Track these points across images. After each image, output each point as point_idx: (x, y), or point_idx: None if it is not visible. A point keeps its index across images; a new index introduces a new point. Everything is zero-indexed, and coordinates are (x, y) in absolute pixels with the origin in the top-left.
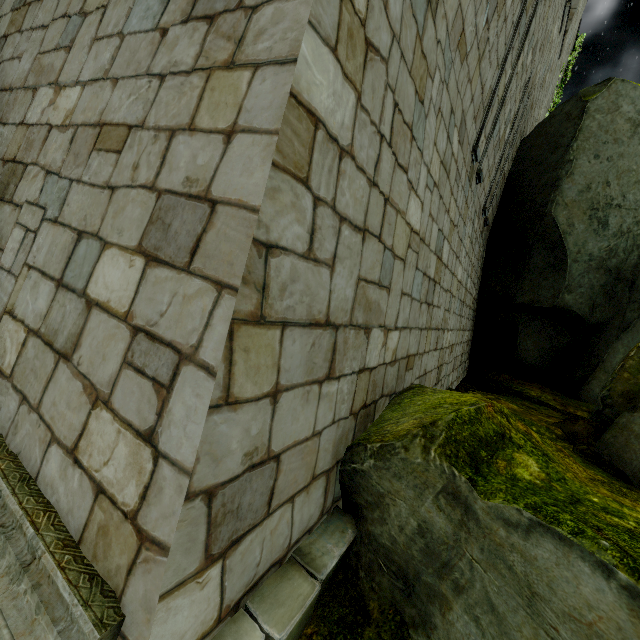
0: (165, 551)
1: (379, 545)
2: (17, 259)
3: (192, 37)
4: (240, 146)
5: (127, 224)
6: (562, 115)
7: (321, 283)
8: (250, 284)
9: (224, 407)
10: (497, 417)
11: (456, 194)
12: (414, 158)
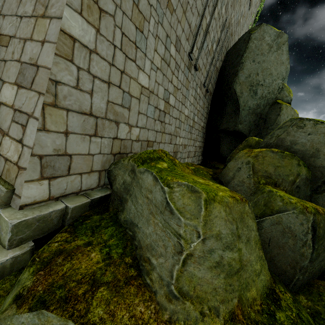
0: (25, 169)
1: (115, 192)
2: None
3: (31, 2)
4: (46, 47)
5: (11, 74)
6: (242, 40)
7: (85, 99)
8: (49, 93)
9: (43, 131)
10: (161, 153)
11: (177, 74)
12: (140, 56)
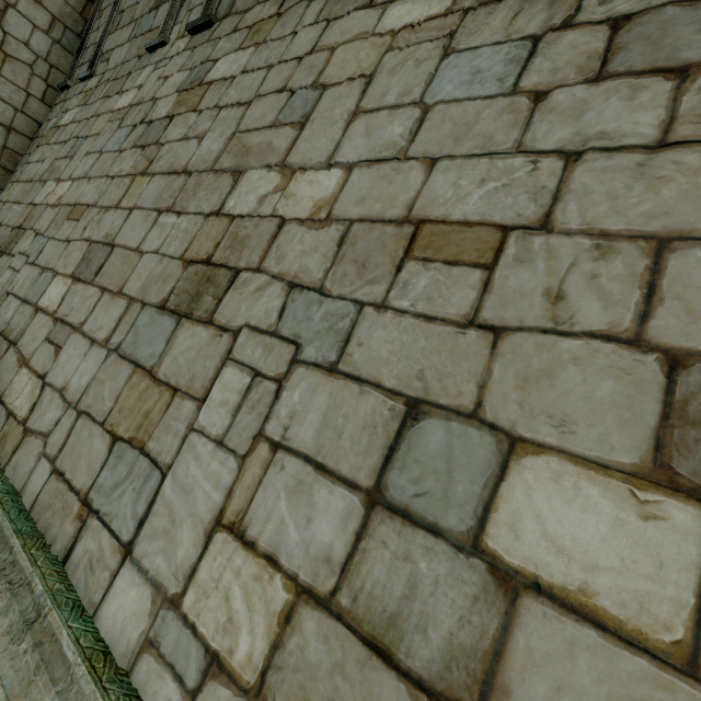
0: None
1: None
2: (236, 422)
3: (633, 98)
4: None
5: (580, 409)
6: None
7: None
8: None
9: None
10: None
11: None
12: None
